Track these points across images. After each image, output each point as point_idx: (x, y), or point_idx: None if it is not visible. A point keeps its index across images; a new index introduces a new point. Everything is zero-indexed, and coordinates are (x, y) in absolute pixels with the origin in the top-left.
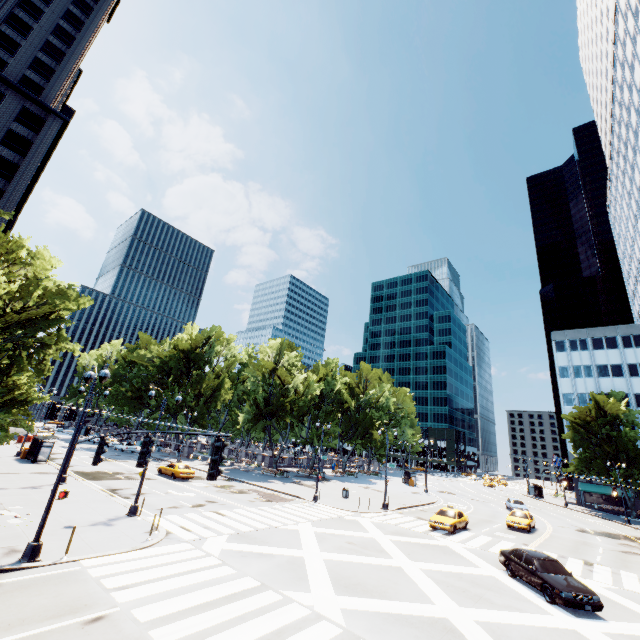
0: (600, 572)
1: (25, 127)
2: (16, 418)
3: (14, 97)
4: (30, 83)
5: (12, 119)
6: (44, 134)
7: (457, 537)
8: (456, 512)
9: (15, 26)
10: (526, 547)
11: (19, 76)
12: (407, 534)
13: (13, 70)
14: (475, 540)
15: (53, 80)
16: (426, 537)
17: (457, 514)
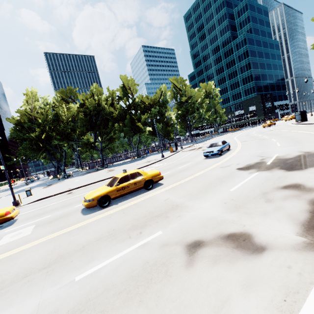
0: None
1: None
2: None
3: None
4: None
5: None
6: None
7: None
8: None
9: None
10: None
11: None
12: None
13: None
14: None
15: None
16: None
17: None
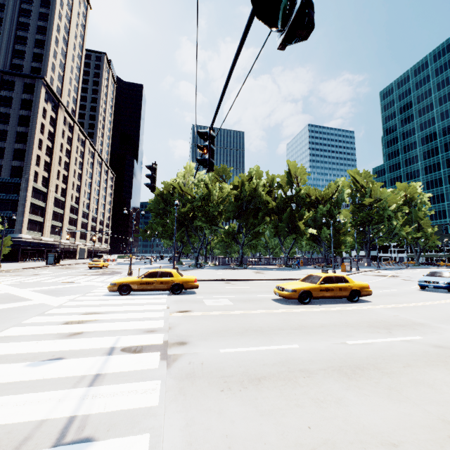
0: (49, 366)
1: (29, 94)
2: (5, 240)
3: (19, 80)
4: (35, 70)
5: (22, 93)
6: (36, 93)
7: (106, 297)
8: (150, 271)
9: (20, 42)
10: (155, 313)
11: (30, 69)
12: (59, 292)
13: (27, 68)
14: (113, 301)
15: (44, 61)
16: (64, 295)
17: (150, 273)
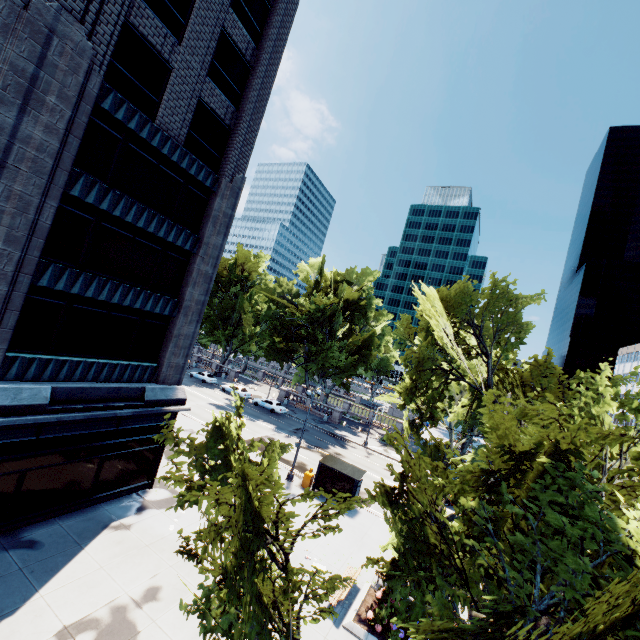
0: None
1: None
2: None
3: None
4: None
5: None
6: None
7: None
8: None
9: None
10: None
11: None
12: None
13: None
14: None
15: None
16: None
17: None
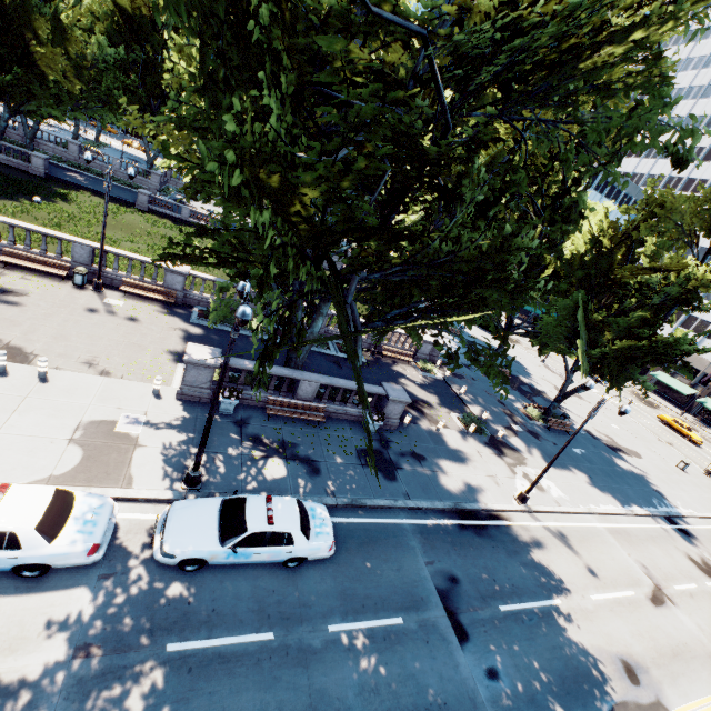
0: None
1: None
2: None
3: None
4: None
5: None
6: None
7: None
8: None
9: None
10: None
11: None
12: None
13: None
14: None
15: None
16: None
17: None
